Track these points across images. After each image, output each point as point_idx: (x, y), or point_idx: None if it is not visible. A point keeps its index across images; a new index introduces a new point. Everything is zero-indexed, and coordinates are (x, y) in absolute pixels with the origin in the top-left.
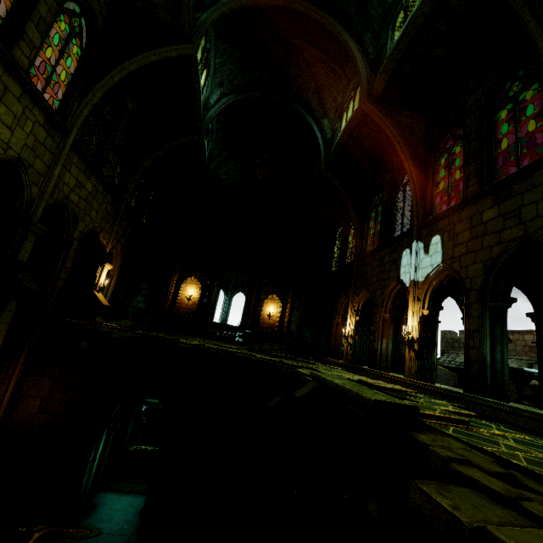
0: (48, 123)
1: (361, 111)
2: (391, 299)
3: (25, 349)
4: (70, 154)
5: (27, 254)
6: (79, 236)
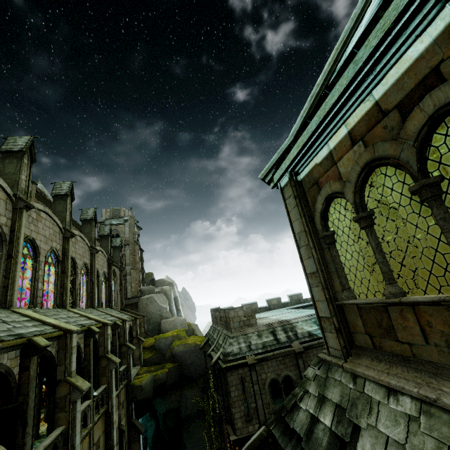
0: None
1: None
2: None
3: None
4: None
5: None
6: None
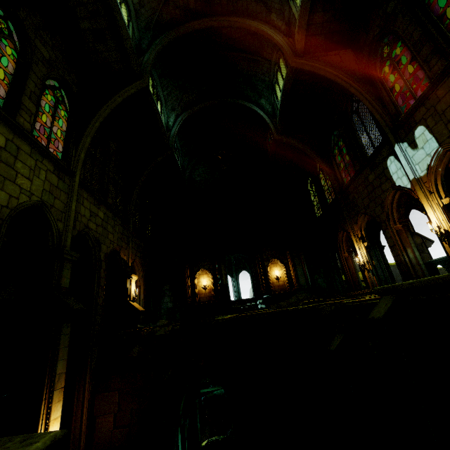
0: (57, 170)
1: (292, 71)
2: (394, 209)
3: (88, 369)
4: (80, 191)
5: (68, 281)
6: (104, 257)
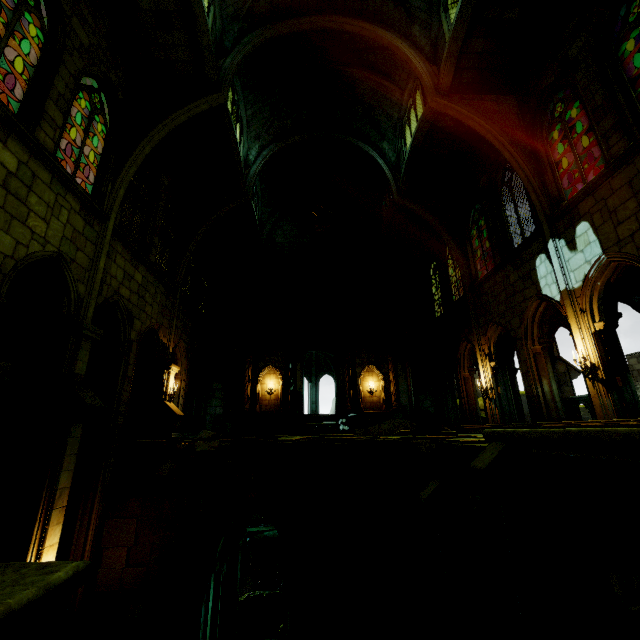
0: (84, 210)
1: (430, 113)
2: (536, 325)
3: (99, 485)
4: (113, 243)
5: (84, 366)
6: (137, 337)
